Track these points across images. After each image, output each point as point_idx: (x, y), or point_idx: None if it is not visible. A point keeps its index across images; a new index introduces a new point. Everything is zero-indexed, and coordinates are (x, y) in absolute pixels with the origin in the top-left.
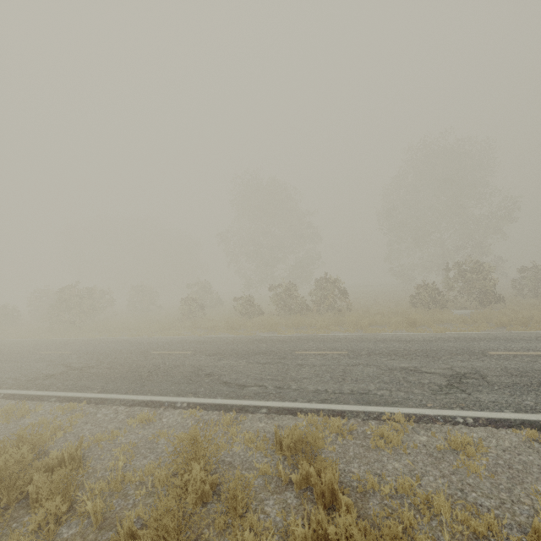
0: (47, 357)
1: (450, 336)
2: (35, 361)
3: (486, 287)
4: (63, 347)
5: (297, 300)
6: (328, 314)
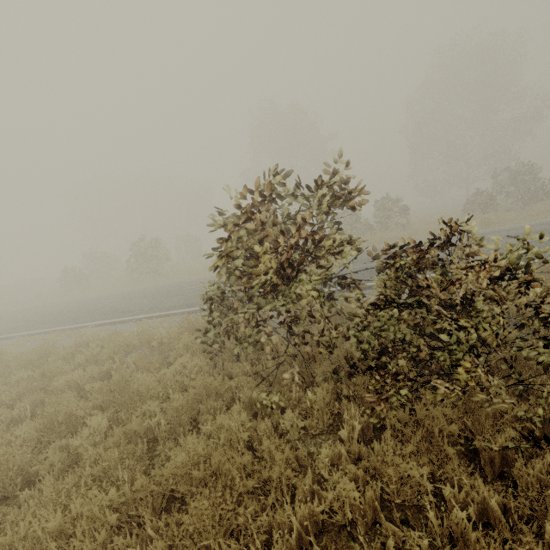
0: (201, 288)
1: (536, 223)
2: (198, 291)
3: (535, 186)
4: (194, 283)
5: (362, 222)
6: (396, 230)
